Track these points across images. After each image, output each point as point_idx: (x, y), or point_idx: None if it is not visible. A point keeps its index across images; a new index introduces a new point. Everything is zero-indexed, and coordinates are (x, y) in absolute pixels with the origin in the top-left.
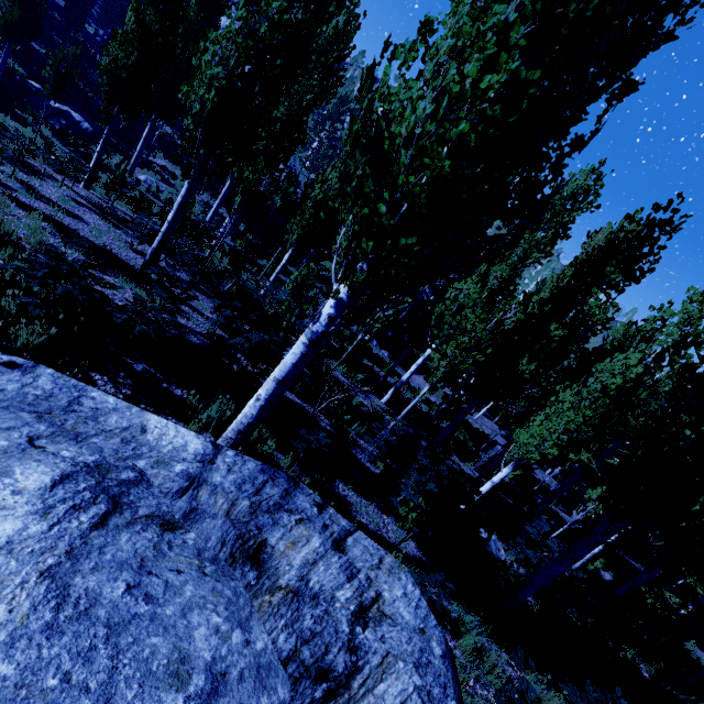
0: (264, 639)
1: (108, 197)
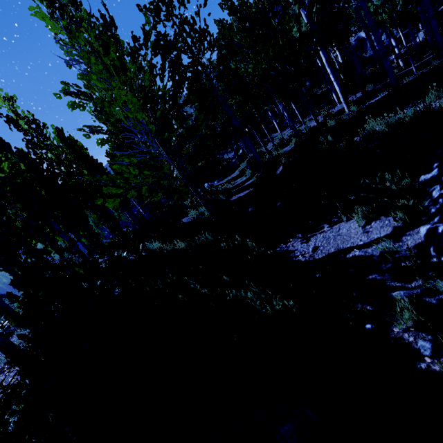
0: None
1: None
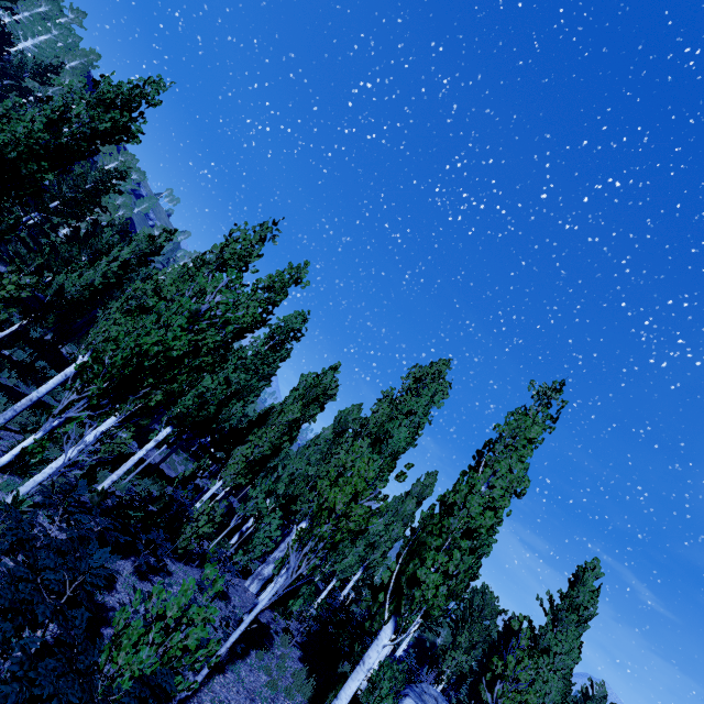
0: None
1: None
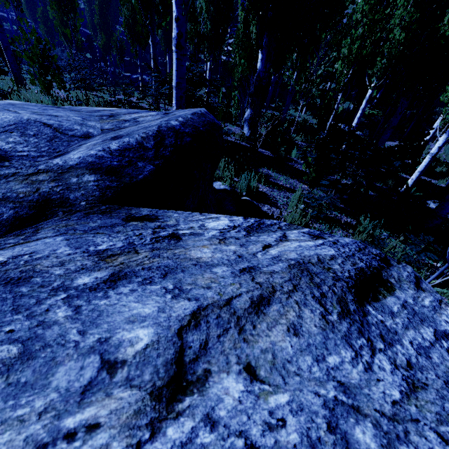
0: (96, 125)
1: None
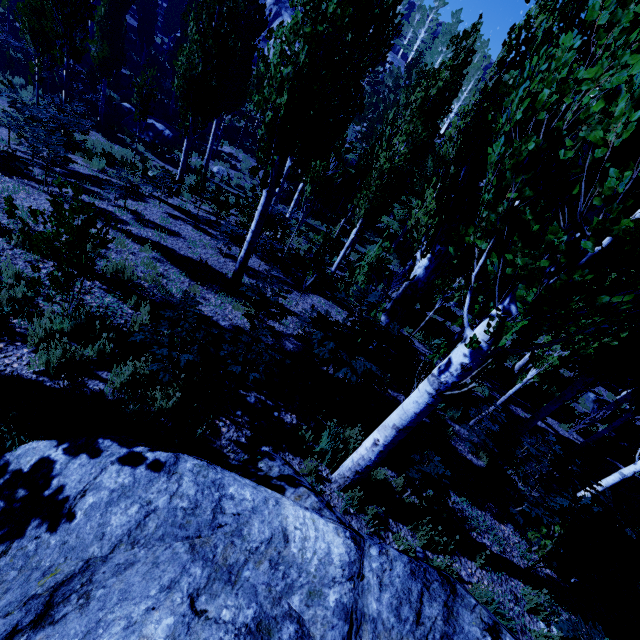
0: None
1: (193, 198)
